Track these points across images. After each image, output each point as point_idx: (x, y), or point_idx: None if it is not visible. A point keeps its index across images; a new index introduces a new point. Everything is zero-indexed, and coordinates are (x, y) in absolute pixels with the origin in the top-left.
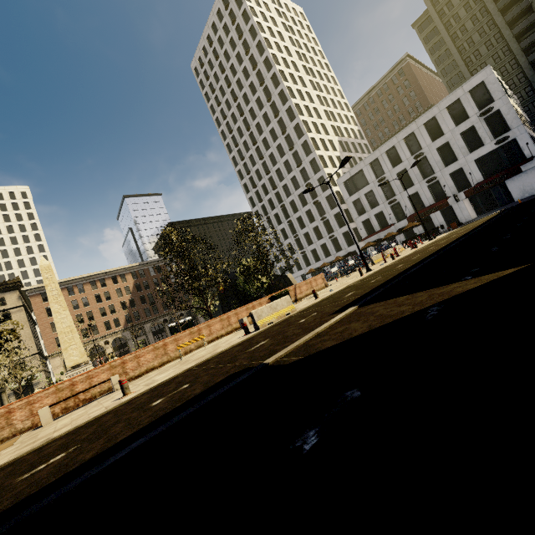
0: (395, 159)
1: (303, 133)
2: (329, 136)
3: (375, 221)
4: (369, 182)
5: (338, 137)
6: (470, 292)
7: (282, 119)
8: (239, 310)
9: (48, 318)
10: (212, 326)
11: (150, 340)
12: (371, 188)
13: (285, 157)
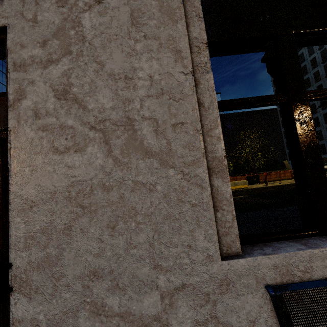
0: None
1: None
2: None
3: None
4: None
5: None
6: (257, 203)
7: None
8: None
9: None
10: None
11: None
12: None
13: (316, 68)
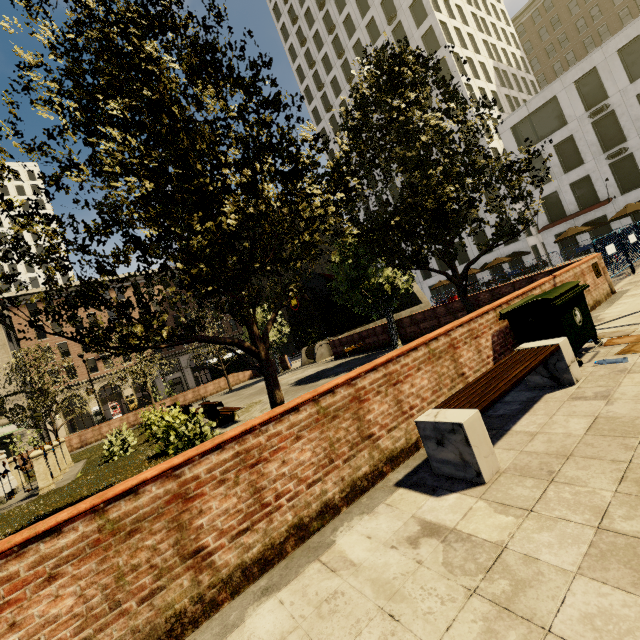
0: (639, 63)
1: (440, 44)
2: (480, 56)
3: (570, 196)
4: (569, 120)
5: (493, 61)
6: None
7: (402, 24)
8: (401, 361)
9: (36, 340)
10: (271, 458)
11: (188, 379)
12: (571, 132)
13: None
